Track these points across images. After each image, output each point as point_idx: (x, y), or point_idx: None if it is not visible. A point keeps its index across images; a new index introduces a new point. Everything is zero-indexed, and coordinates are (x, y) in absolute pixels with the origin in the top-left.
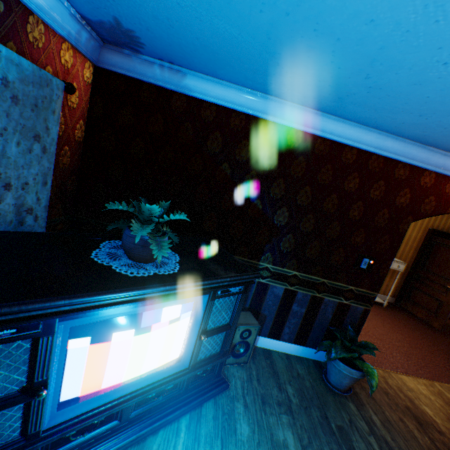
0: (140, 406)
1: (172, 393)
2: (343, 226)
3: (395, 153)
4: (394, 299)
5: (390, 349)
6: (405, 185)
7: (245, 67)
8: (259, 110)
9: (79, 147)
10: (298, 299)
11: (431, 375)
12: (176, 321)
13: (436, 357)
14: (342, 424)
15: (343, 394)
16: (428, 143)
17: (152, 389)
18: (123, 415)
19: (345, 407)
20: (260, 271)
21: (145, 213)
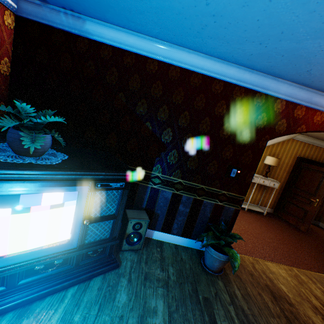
0: (28, 276)
1: (63, 268)
2: (215, 143)
3: (253, 84)
4: (273, 210)
5: (262, 243)
6: (262, 111)
7: (121, 7)
8: (145, 50)
9: (5, 79)
10: (183, 201)
11: (291, 262)
12: (60, 207)
13: (298, 250)
14: (208, 296)
15: (215, 274)
16: (276, 74)
17: (37, 262)
18: (9, 282)
19: (214, 284)
20: (152, 178)
21: (22, 113)
